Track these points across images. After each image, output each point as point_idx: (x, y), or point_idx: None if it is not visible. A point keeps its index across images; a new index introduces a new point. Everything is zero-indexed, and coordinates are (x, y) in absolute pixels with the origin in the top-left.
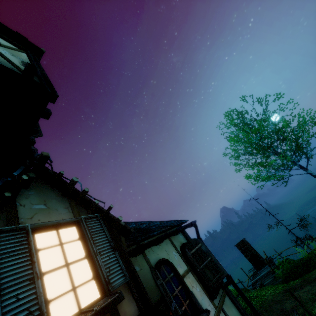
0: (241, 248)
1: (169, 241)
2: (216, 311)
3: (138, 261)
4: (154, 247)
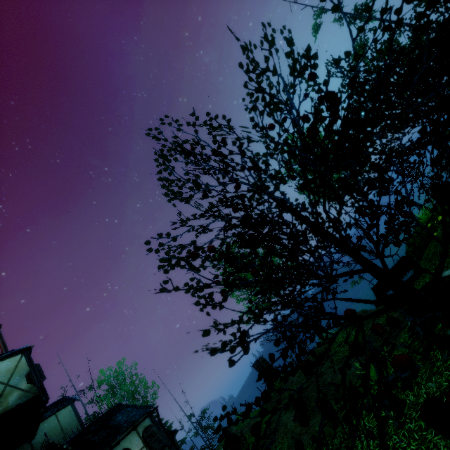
0: (257, 368)
1: (134, 430)
2: None
3: None
4: (121, 442)
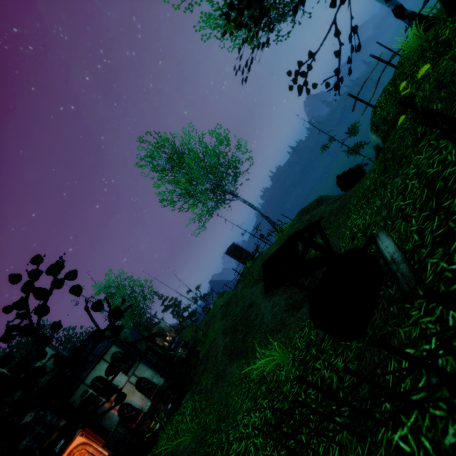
0: (229, 254)
1: (102, 360)
2: (128, 378)
3: (81, 389)
4: (91, 373)
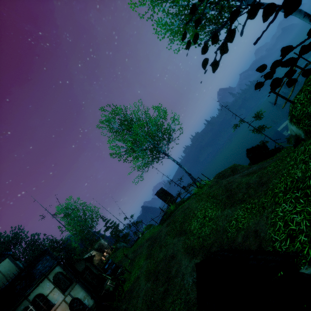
0: (158, 196)
1: (46, 278)
2: (64, 298)
3: (23, 304)
4: (34, 290)
